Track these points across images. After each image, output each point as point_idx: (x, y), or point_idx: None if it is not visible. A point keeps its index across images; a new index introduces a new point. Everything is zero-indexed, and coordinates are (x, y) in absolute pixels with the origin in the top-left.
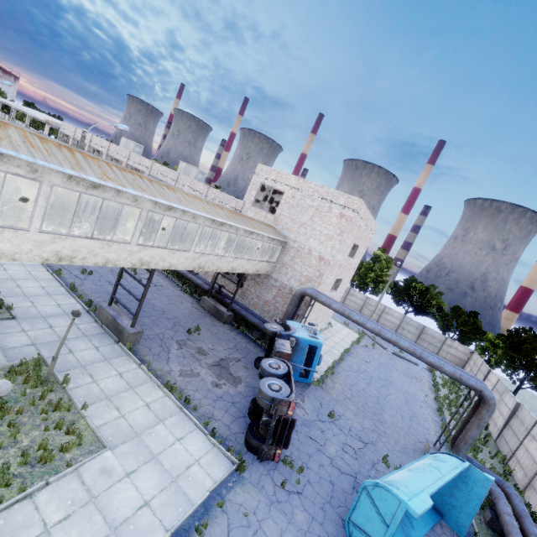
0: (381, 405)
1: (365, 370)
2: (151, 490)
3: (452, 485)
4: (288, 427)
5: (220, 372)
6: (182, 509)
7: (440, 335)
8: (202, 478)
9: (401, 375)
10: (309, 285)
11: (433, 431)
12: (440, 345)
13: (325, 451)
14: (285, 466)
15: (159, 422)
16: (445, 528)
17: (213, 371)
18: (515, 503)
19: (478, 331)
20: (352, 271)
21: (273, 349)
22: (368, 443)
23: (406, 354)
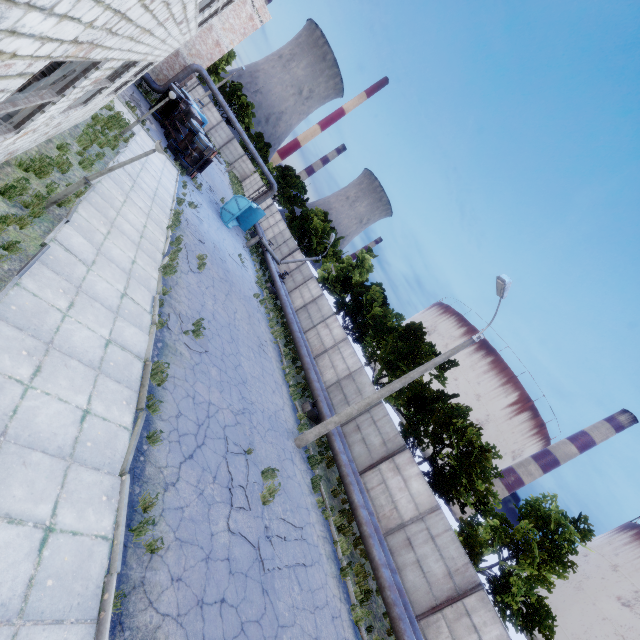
0: (213, 178)
1: None
2: (161, 165)
3: (250, 214)
4: (207, 164)
5: (138, 108)
6: (174, 178)
7: (242, 150)
8: (172, 170)
9: (216, 167)
10: (197, 62)
11: None
12: (238, 158)
13: (202, 185)
14: (193, 182)
15: (139, 130)
16: (240, 229)
17: (135, 105)
18: (262, 231)
19: (266, 159)
20: None
21: (188, 113)
22: (214, 191)
23: None
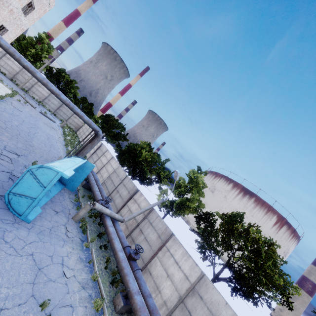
0: (31, 137)
1: (18, 115)
2: None
3: (75, 171)
4: None
5: None
6: None
7: None
8: None
9: (45, 125)
10: None
11: (62, 153)
12: (70, 116)
13: None
14: None
15: None
16: (66, 190)
17: None
18: (95, 177)
19: (91, 113)
20: (20, 31)
21: None
22: (21, 155)
23: (49, 115)
